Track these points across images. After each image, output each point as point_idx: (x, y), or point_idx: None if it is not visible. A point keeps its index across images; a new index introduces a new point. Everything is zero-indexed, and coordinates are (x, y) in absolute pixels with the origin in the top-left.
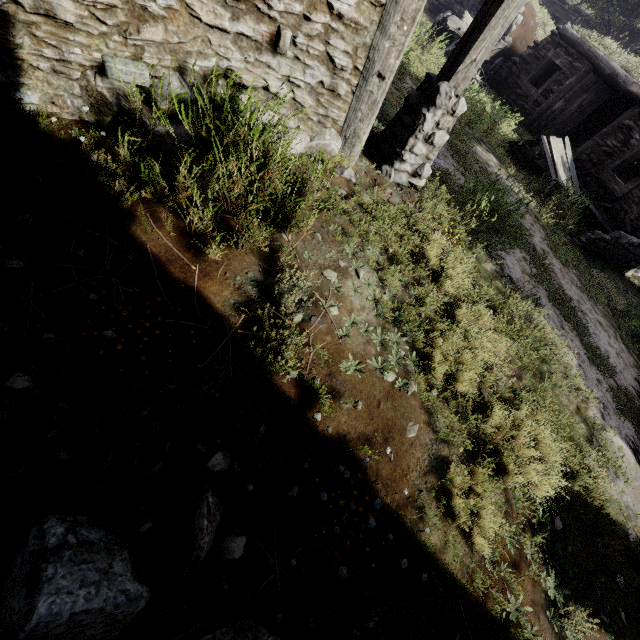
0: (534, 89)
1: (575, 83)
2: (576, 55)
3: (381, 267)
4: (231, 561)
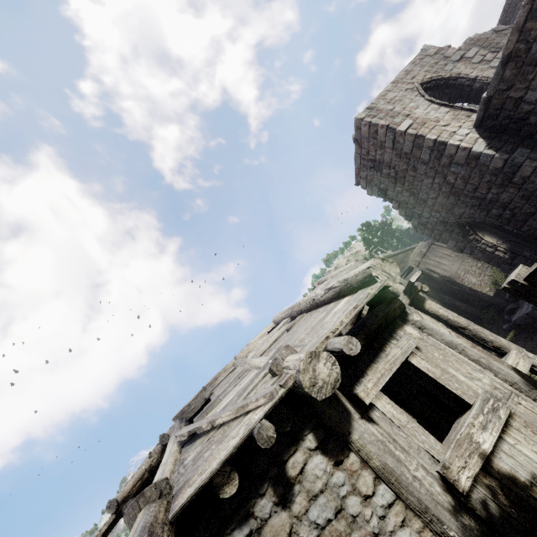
0: None
1: None
2: None
3: None
4: None
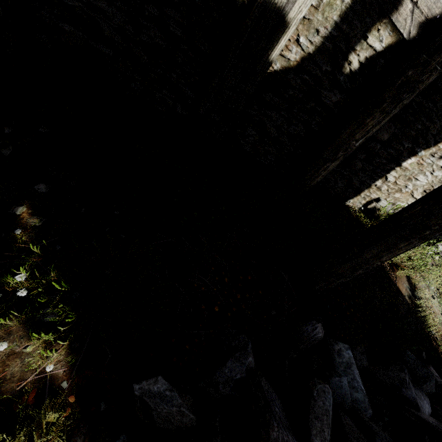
0: None
1: None
2: None
3: (438, 296)
4: (436, 393)
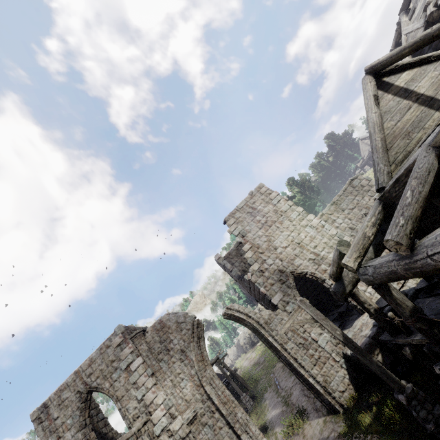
0: None
1: None
2: None
3: None
4: None
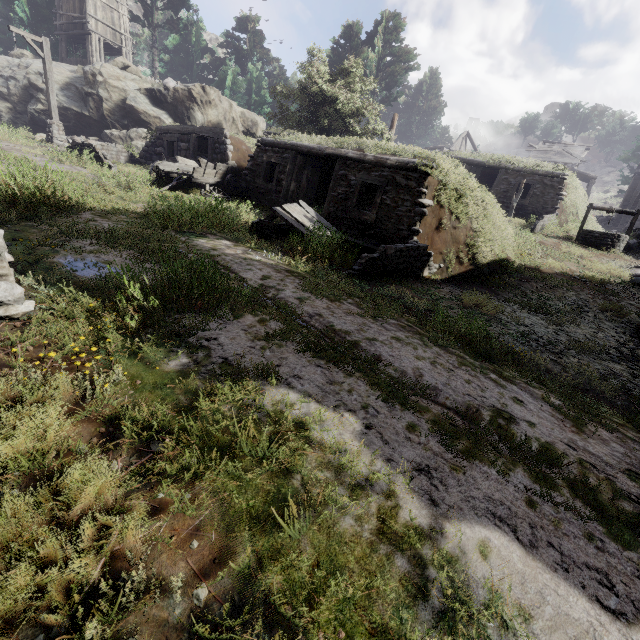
0: (270, 184)
1: (293, 167)
2: (281, 151)
3: None
4: None
